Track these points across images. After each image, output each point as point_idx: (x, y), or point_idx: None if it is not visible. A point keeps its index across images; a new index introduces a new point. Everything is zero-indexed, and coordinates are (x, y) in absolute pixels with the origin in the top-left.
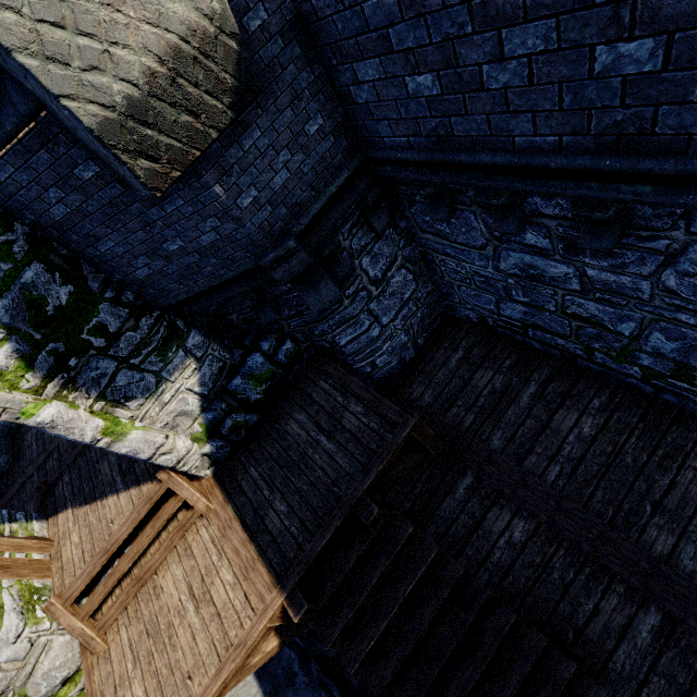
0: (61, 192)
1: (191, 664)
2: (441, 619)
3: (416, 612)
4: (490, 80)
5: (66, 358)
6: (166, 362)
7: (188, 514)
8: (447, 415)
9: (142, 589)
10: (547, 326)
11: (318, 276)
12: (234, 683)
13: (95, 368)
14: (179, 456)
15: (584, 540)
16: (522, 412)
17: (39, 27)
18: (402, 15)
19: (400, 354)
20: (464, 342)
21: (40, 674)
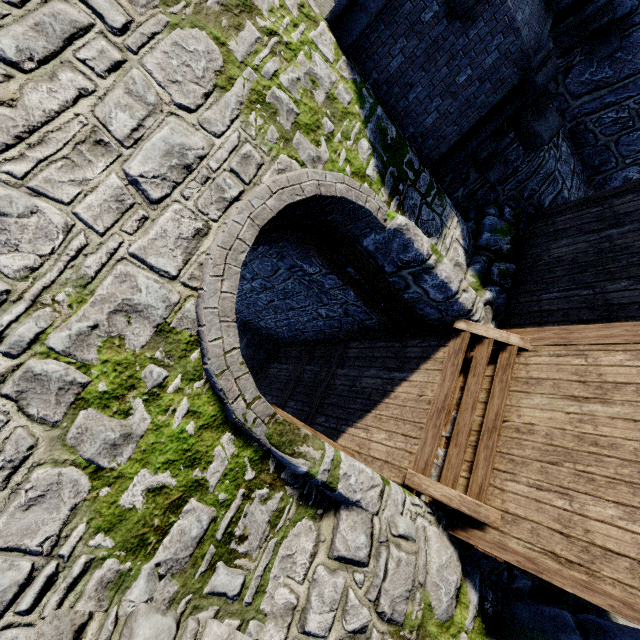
0: (405, 41)
1: None
2: None
3: None
4: None
5: (397, 183)
6: (442, 208)
7: (503, 356)
8: None
9: (498, 443)
10: None
11: (544, 105)
12: None
13: (411, 198)
14: (471, 299)
15: None
16: None
17: None
18: None
19: None
20: None
21: (435, 571)
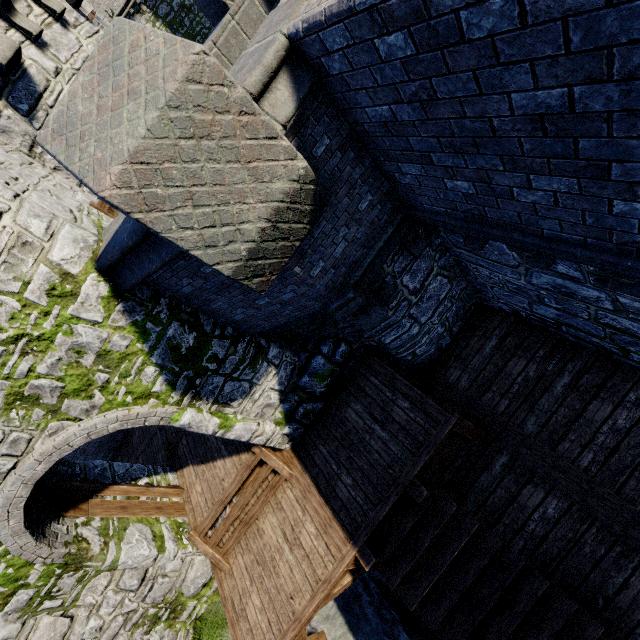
0: (190, 280)
1: (291, 589)
2: (483, 578)
3: (461, 571)
4: (520, 196)
5: (194, 380)
6: (255, 372)
7: (276, 478)
8: (482, 399)
9: (249, 529)
10: (580, 327)
11: (369, 304)
12: (322, 605)
13: (211, 383)
14: (267, 437)
15: (615, 523)
16: (555, 400)
17: (202, 232)
18: (442, 149)
19: (437, 343)
20: (497, 331)
21: (189, 580)
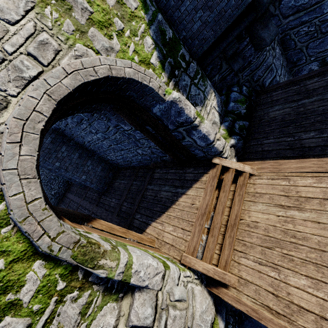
0: None
1: None
2: None
3: None
4: None
5: (174, 69)
6: (205, 87)
7: (241, 179)
8: None
9: (237, 233)
10: None
11: (267, 19)
12: None
13: (183, 80)
14: (222, 144)
15: None
16: None
17: None
18: None
19: None
20: None
21: (198, 316)
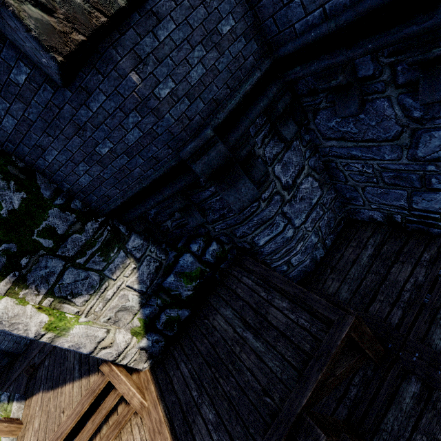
0: (6, 102)
1: None
2: None
3: None
4: None
5: (18, 258)
6: (108, 261)
7: (125, 410)
8: (369, 310)
9: None
10: None
11: (237, 175)
12: None
13: (44, 267)
14: (118, 350)
15: None
16: None
17: None
18: None
19: (311, 253)
20: (372, 240)
21: None
